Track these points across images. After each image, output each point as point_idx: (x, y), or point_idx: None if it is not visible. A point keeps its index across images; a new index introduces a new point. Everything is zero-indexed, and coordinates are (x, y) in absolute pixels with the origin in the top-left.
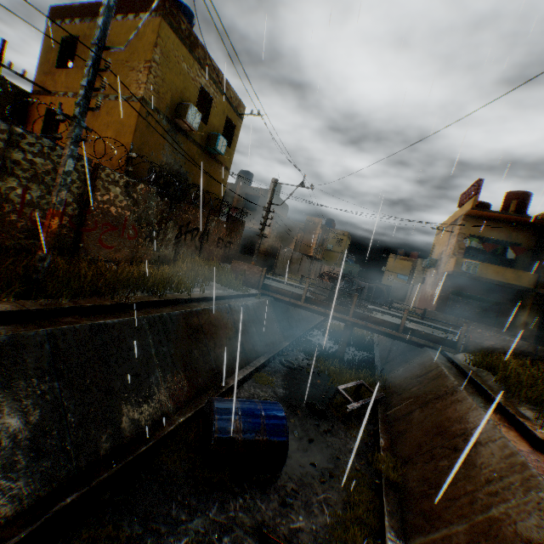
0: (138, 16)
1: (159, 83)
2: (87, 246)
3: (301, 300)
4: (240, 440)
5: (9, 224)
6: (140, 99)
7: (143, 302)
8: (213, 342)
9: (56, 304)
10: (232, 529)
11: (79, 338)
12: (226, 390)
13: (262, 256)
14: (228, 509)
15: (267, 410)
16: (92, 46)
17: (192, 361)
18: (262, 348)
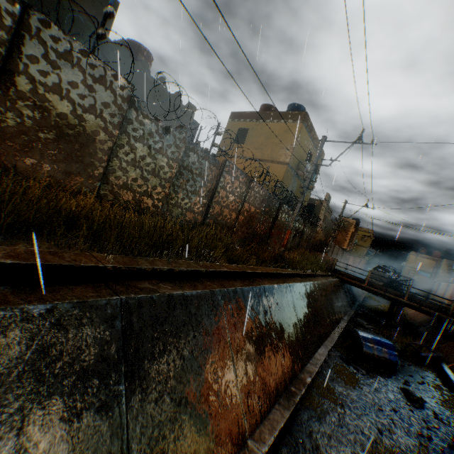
0: (287, 121)
1: (295, 154)
2: (269, 241)
3: (364, 283)
4: (374, 350)
5: (256, 232)
6: (287, 164)
7: (307, 274)
8: (331, 301)
9: (293, 272)
10: (387, 383)
11: (308, 288)
12: (343, 329)
13: (313, 246)
14: (380, 377)
15: (382, 340)
16: (312, 163)
17: (329, 309)
18: (344, 310)
